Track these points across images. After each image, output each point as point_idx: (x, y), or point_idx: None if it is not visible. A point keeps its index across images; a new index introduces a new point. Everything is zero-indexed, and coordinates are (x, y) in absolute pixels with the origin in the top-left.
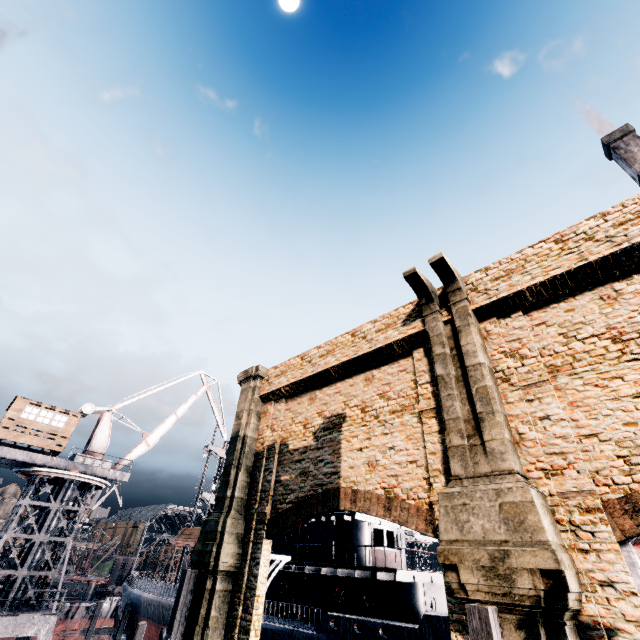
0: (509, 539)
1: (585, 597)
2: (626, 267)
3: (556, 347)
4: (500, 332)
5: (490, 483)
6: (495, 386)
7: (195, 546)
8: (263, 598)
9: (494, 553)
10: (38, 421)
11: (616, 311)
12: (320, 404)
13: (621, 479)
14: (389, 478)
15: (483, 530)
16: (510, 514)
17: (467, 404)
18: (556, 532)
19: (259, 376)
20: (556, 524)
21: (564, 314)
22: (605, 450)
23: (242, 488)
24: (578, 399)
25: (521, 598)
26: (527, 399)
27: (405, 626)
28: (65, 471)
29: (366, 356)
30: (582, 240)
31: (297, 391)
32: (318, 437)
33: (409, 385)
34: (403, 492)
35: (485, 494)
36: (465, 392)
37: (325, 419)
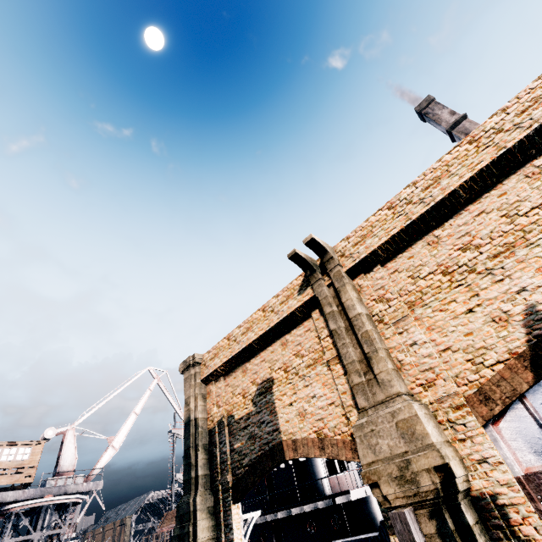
0: (408, 449)
1: (471, 476)
2: (438, 218)
3: (408, 287)
4: (368, 284)
5: (386, 408)
6: (374, 328)
7: (174, 532)
8: None
9: (400, 464)
10: (2, 460)
11: (440, 252)
12: (251, 374)
13: (473, 377)
14: (317, 422)
15: (389, 448)
16: (404, 429)
17: (358, 347)
18: (440, 432)
19: (197, 363)
20: (439, 425)
21: (408, 261)
22: (458, 358)
23: (204, 465)
24: (432, 324)
25: (426, 494)
26: (398, 332)
27: (368, 537)
28: (39, 499)
29: (277, 326)
30: (405, 204)
31: (231, 368)
32: (256, 403)
33: (315, 341)
34: (330, 431)
35: (384, 418)
36: (354, 338)
37: (258, 386)
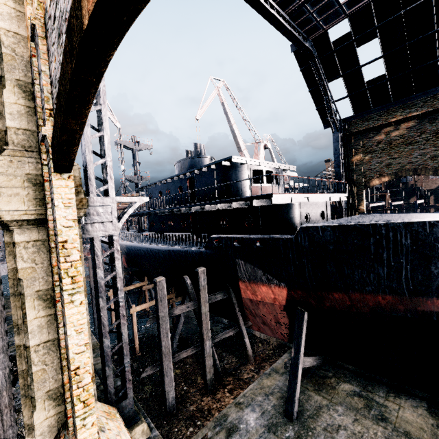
0: None
1: None
2: None
3: None
4: None
5: None
6: None
7: None
8: (76, 243)
9: None
10: None
11: None
12: None
13: None
14: None
15: None
16: None
17: None
18: None
19: None
20: None
21: None
22: None
23: (20, 115)
24: None
25: None
26: None
27: (281, 238)
28: None
29: None
30: None
31: None
32: None
33: None
34: None
35: None
36: None
37: None
